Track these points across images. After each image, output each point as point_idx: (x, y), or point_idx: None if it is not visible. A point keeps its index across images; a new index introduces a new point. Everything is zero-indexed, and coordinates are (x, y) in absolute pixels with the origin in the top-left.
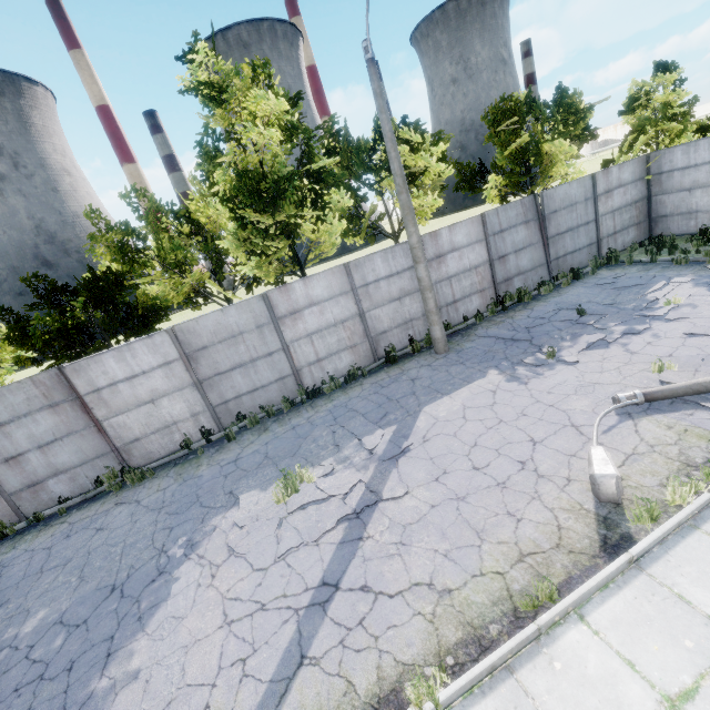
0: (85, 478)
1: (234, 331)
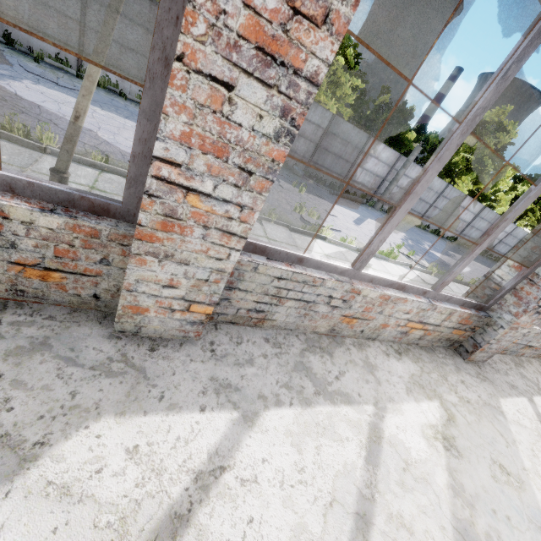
0: (467, 242)
1: (517, 236)
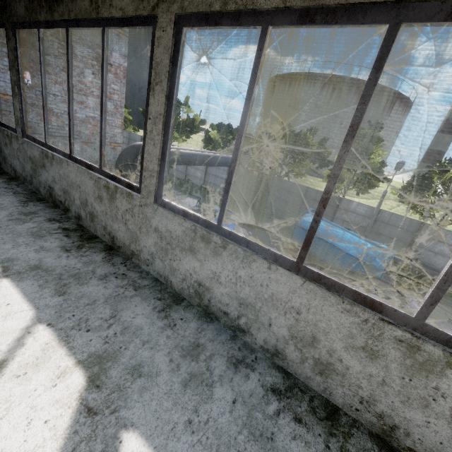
0: None
1: None
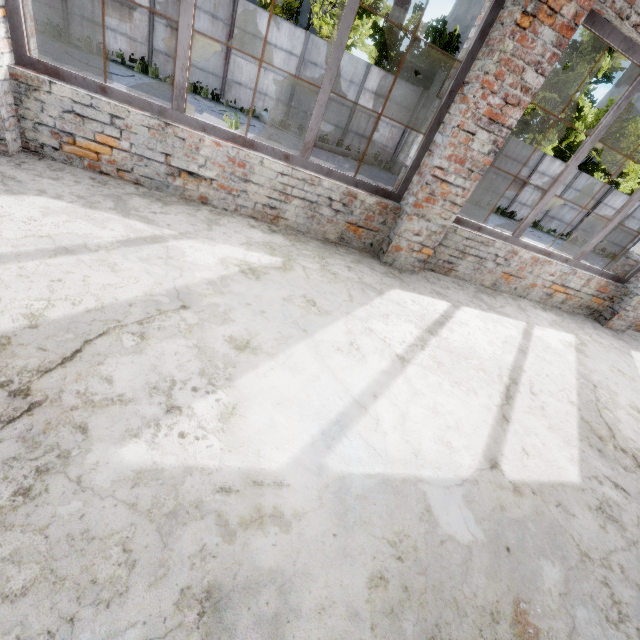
0: (559, 229)
1: None
